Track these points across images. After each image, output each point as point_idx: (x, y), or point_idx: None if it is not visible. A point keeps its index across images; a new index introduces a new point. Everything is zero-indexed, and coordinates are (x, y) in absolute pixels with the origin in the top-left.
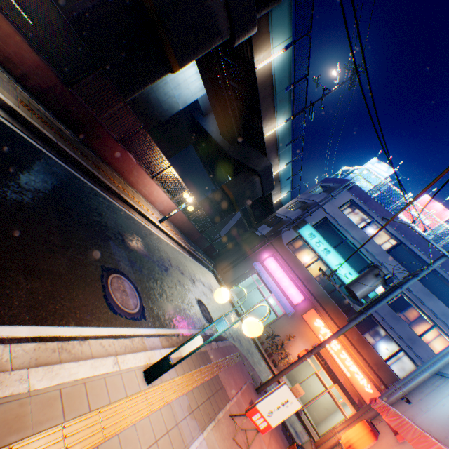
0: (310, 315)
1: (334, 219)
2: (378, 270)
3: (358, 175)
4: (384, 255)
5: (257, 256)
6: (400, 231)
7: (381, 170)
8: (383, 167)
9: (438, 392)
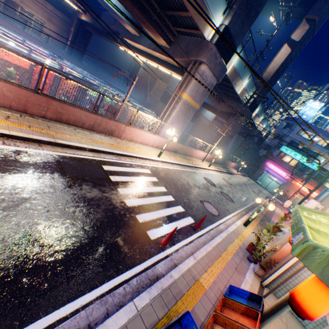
0: (294, 181)
1: (295, 140)
2: (308, 170)
3: (302, 114)
4: (322, 150)
5: (263, 165)
6: (328, 137)
7: (315, 106)
8: (316, 104)
9: (323, 194)
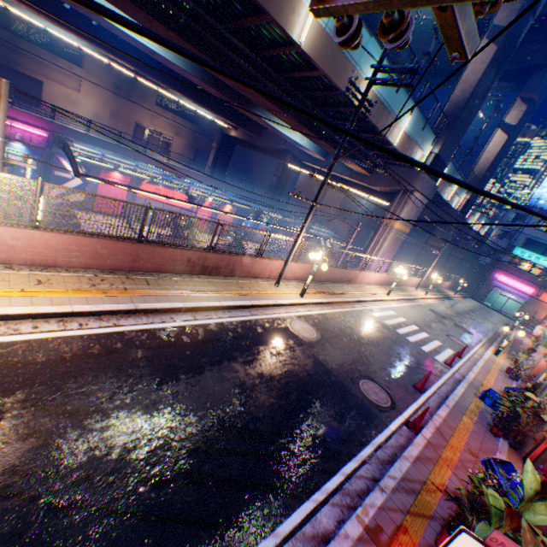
0: (542, 297)
1: (533, 237)
2: None
3: (538, 199)
4: None
5: (490, 278)
6: None
7: None
8: None
9: None
